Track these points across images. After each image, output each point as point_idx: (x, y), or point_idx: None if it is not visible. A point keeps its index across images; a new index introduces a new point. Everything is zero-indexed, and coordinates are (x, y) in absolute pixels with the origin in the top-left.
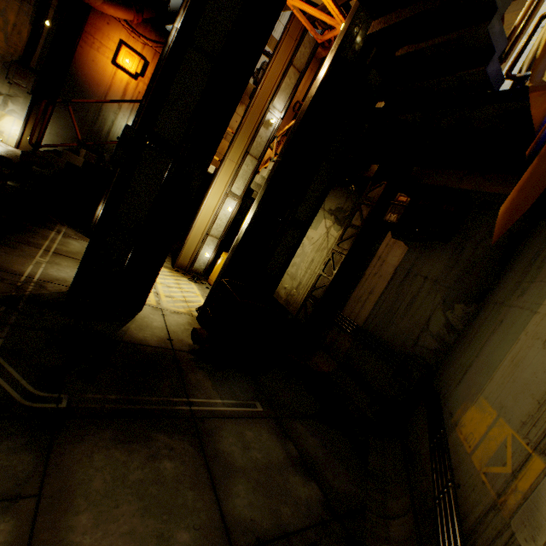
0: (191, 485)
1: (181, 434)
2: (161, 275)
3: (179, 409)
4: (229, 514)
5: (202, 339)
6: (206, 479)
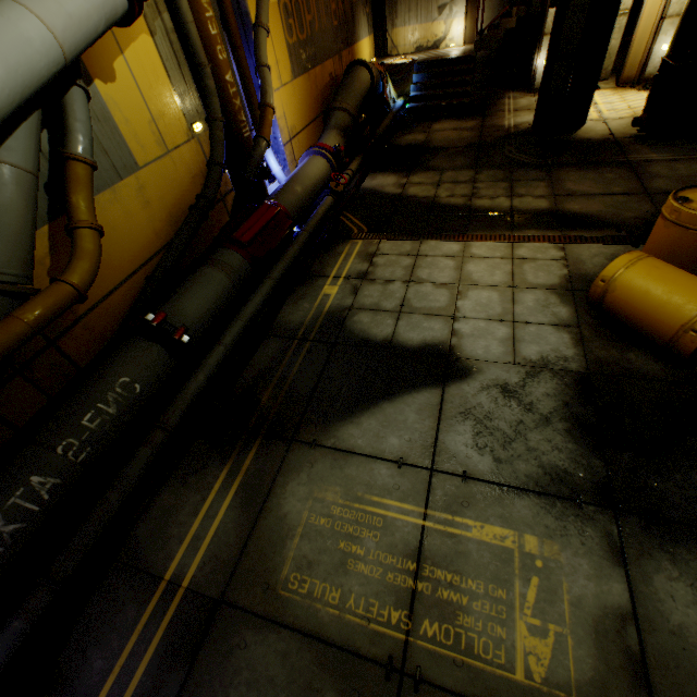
0: (623, 180)
1: (618, 168)
2: (602, 97)
3: (617, 161)
4: (647, 187)
5: (640, 121)
6: (634, 179)
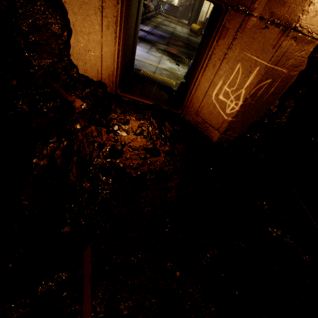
0: None
1: None
2: None
3: None
4: None
5: None
6: None
